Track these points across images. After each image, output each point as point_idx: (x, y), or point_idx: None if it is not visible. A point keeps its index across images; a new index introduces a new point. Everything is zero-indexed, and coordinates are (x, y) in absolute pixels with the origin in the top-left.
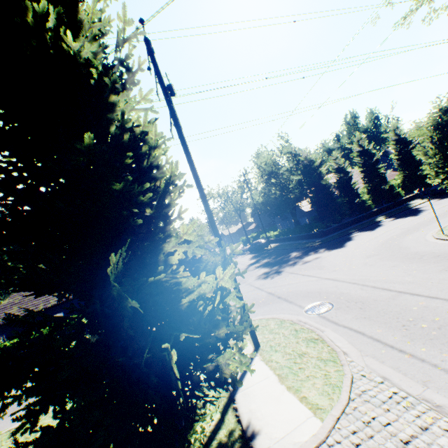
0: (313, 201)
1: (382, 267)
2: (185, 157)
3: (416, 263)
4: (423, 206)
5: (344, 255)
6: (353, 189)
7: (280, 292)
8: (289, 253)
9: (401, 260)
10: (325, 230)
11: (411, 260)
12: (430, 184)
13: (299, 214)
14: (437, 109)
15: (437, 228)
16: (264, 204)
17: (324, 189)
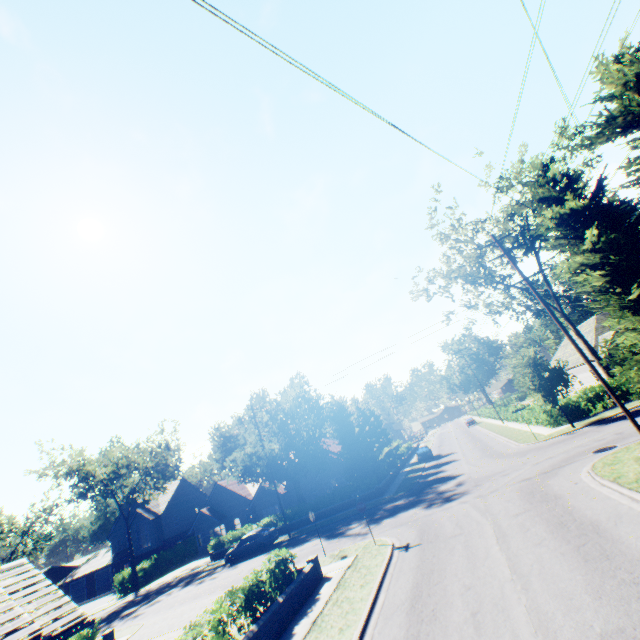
0: (349, 454)
1: (560, 446)
2: (545, 305)
3: (573, 439)
4: (438, 462)
5: (492, 467)
6: (373, 446)
7: (533, 474)
8: (381, 508)
9: (559, 443)
10: (380, 486)
11: (565, 441)
12: (398, 458)
13: (265, 501)
14: (520, 356)
15: (515, 446)
16: (272, 460)
17: (358, 439)
